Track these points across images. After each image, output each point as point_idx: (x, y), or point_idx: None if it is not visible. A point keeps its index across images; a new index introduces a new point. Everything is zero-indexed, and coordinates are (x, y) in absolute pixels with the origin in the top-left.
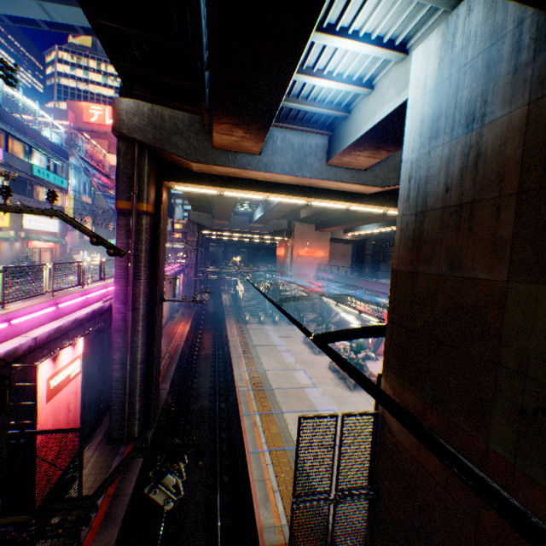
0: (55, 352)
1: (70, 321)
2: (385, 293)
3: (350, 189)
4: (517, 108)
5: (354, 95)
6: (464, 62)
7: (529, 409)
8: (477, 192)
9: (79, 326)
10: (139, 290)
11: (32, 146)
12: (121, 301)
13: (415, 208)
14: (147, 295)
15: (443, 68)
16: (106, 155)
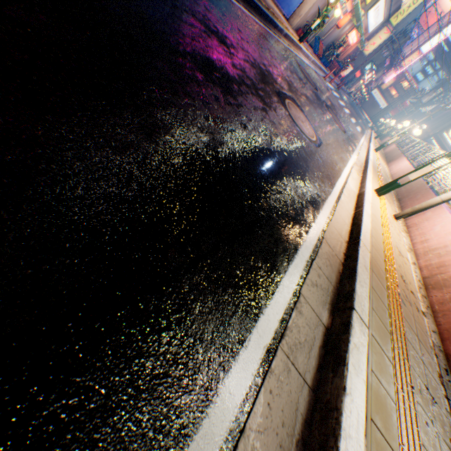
0: None
1: None
2: None
3: None
4: None
5: None
6: None
7: None
8: None
9: None
10: None
11: None
12: None
13: None
14: None
15: None
16: None
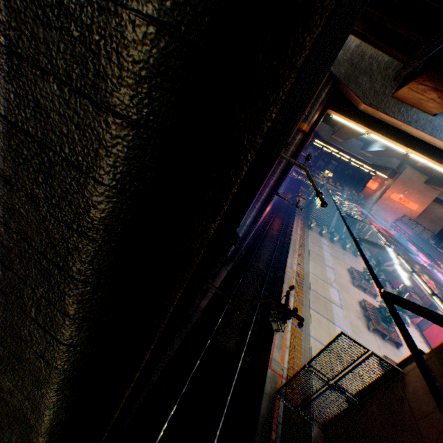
0: None
1: None
2: None
3: None
4: None
5: None
6: None
7: None
8: None
9: None
10: (268, 183)
11: None
12: None
13: None
14: (271, 188)
15: None
16: None
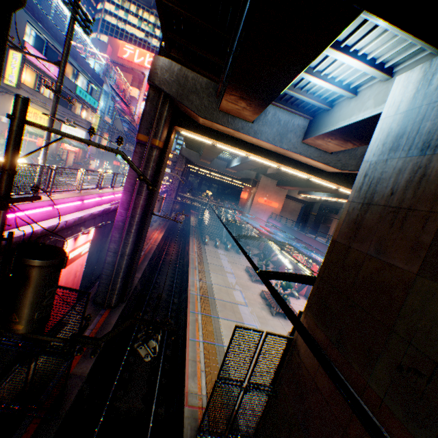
0: (77, 235)
1: (88, 214)
2: (318, 249)
3: (314, 165)
4: None
5: (339, 95)
6: (434, 100)
7: (404, 366)
8: (414, 202)
9: (92, 218)
10: (139, 203)
11: (80, 71)
12: (124, 208)
13: (363, 199)
14: (143, 208)
15: (416, 98)
16: (128, 87)
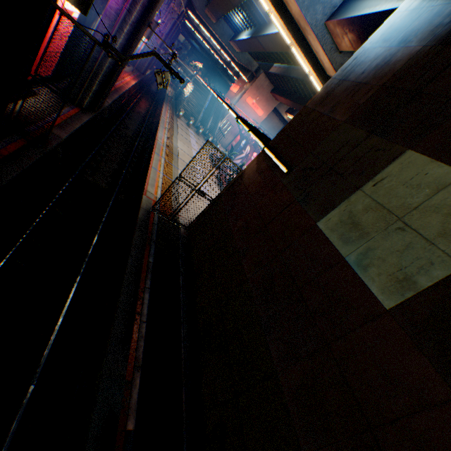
0: None
1: None
2: None
3: (321, 60)
4: (419, 46)
5: None
6: (433, 5)
7: (307, 169)
8: (370, 80)
9: None
10: None
11: None
12: None
13: (342, 77)
14: (143, 8)
15: (425, 1)
16: None
